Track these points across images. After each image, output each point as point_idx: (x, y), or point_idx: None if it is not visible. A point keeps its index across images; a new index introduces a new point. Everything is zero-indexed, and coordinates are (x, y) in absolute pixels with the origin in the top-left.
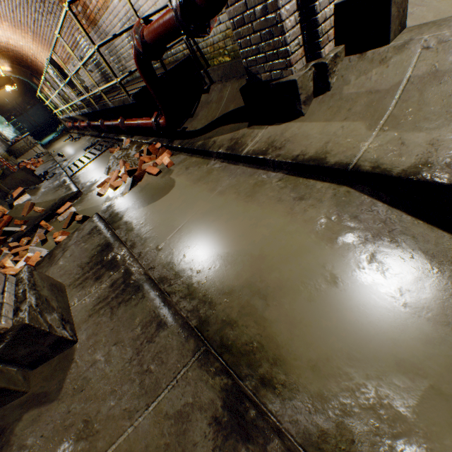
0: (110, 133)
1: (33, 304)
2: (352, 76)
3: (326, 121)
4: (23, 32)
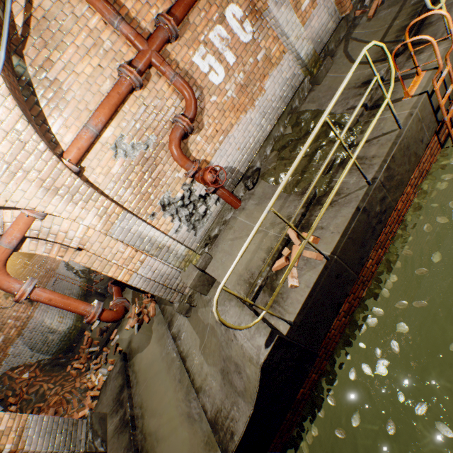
0: None
1: (91, 438)
2: (200, 304)
3: (193, 329)
4: None
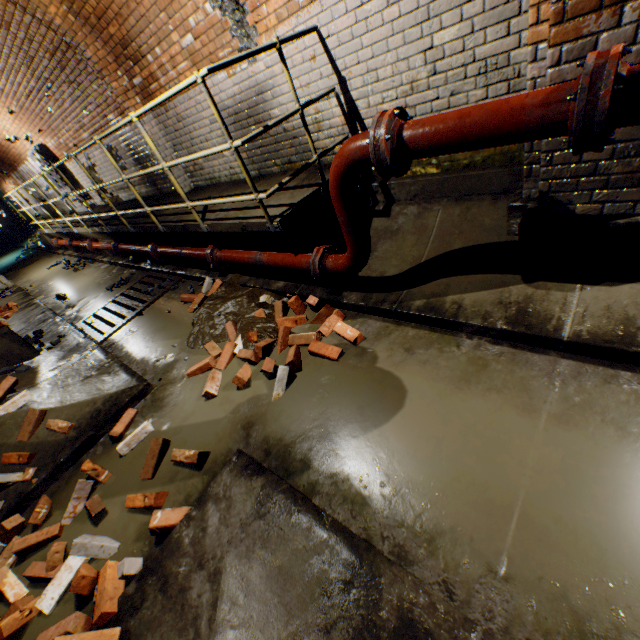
0: (161, 264)
1: None
2: None
3: None
4: (1, 106)
